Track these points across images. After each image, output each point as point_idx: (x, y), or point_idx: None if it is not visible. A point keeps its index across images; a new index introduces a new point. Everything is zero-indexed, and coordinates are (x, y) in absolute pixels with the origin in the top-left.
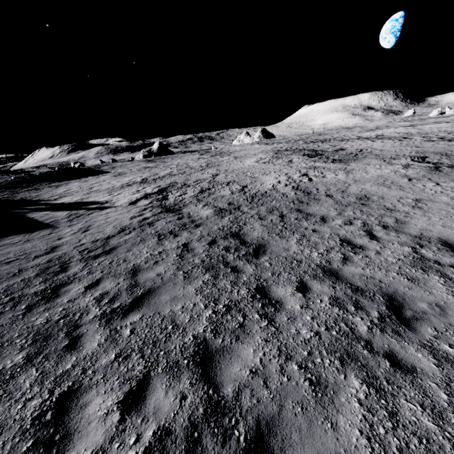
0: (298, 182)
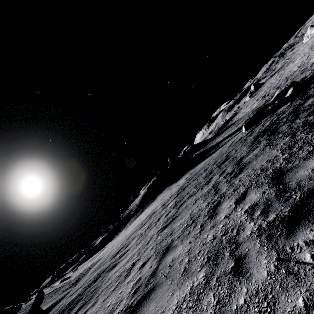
0: (302, 63)
